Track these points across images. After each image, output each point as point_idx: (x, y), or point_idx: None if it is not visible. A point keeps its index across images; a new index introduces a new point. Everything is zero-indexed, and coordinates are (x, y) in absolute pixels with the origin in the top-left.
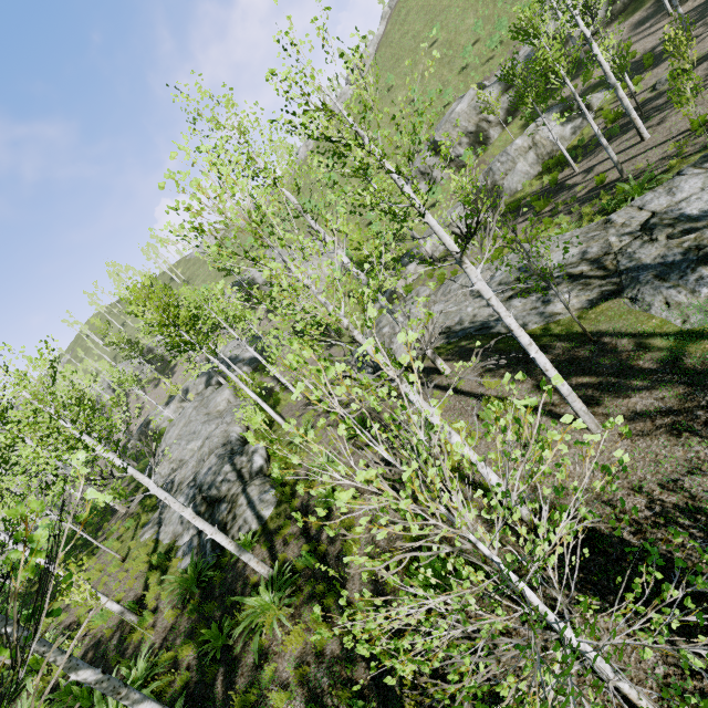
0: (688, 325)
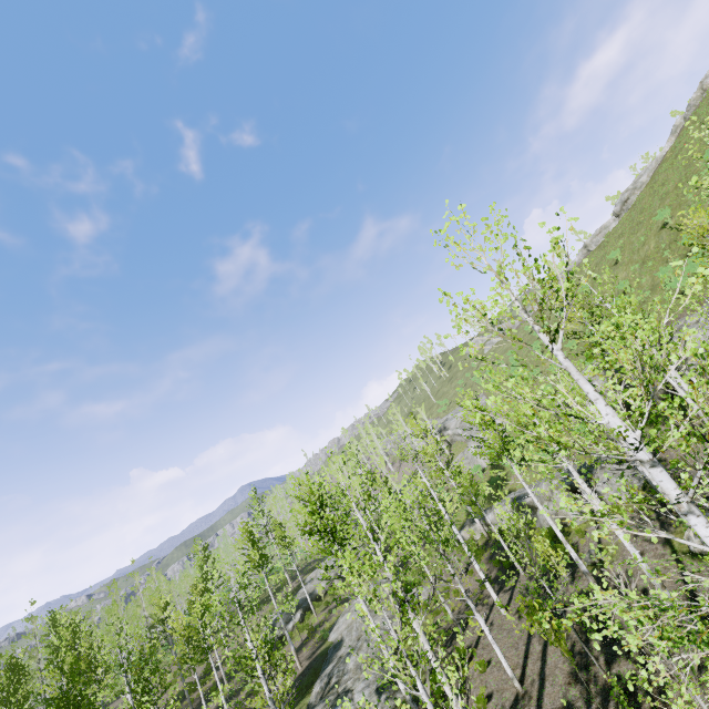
0: None
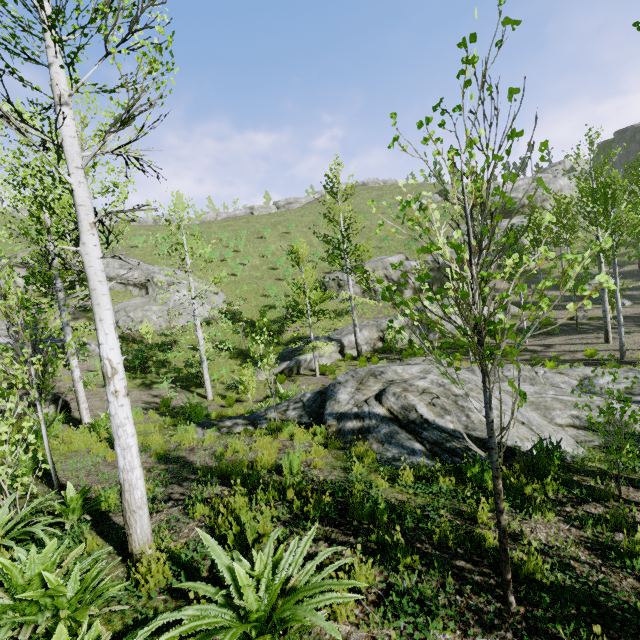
0: None
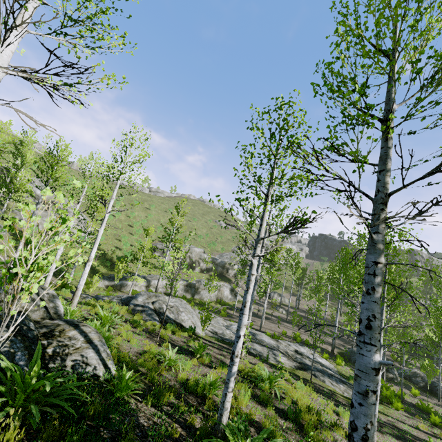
0: (345, 395)
